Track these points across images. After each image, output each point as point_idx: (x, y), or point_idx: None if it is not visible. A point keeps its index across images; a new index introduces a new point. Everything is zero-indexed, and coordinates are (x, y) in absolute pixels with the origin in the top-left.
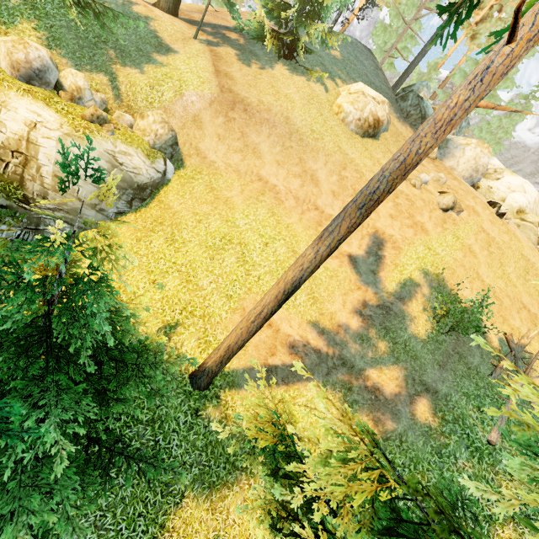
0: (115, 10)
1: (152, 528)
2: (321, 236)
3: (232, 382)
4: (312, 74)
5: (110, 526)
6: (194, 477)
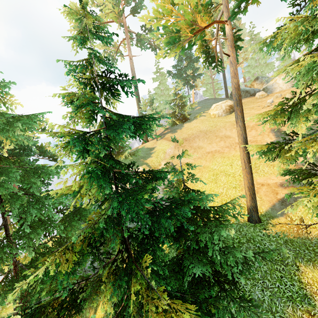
0: (136, 150)
1: (294, 283)
2: (236, 122)
3: (271, 216)
4: (196, 117)
5: (271, 286)
6: (293, 255)
